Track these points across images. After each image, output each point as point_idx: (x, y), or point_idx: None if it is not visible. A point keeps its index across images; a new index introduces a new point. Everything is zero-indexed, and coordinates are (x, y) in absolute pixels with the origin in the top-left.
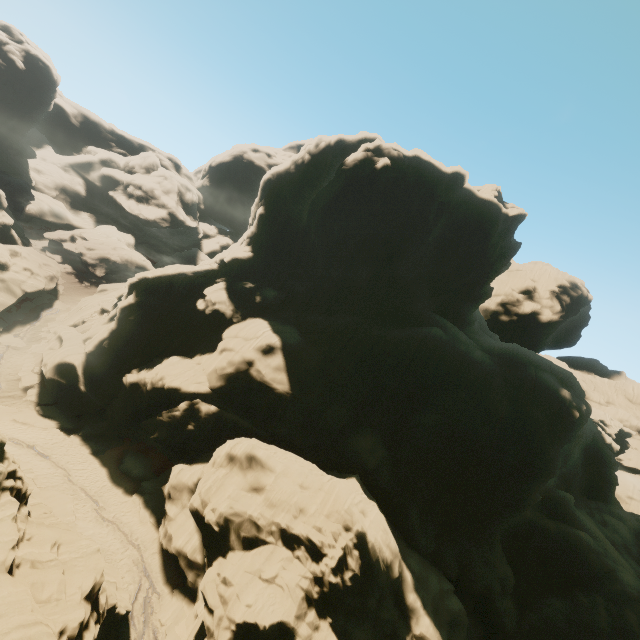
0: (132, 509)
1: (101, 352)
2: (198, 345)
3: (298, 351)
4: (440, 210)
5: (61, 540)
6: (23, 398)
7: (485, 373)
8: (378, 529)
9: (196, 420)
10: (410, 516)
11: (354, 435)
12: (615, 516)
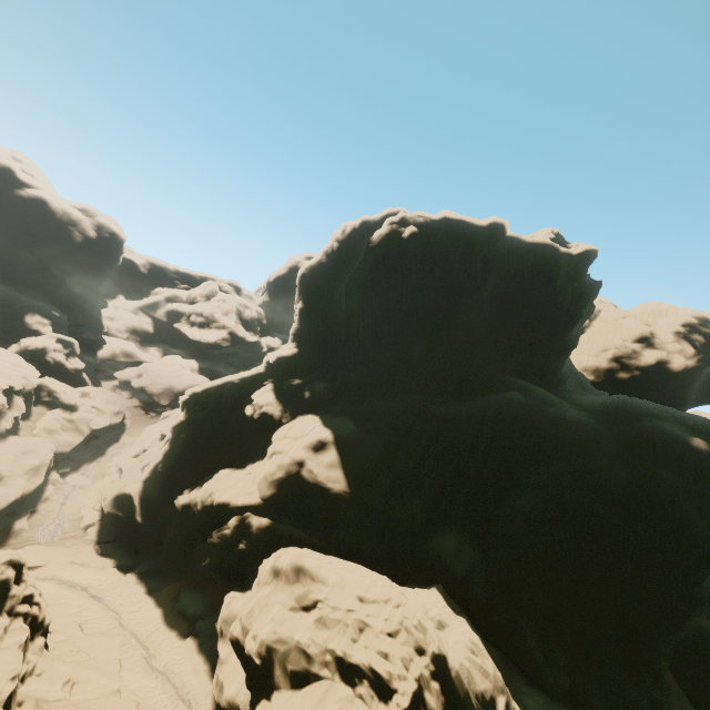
0: (185, 655)
1: (156, 477)
2: (250, 454)
3: (354, 443)
4: (486, 264)
5: (77, 678)
6: (83, 538)
7: (584, 435)
8: (467, 652)
9: (248, 537)
10: (524, 639)
11: (433, 535)
12: None
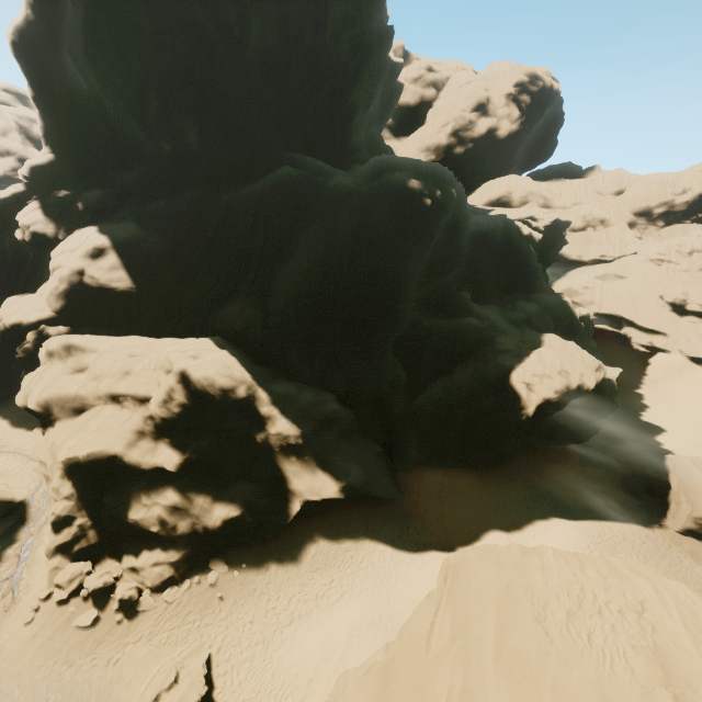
0: (35, 439)
1: None
2: (42, 279)
3: (135, 244)
4: (240, 7)
5: None
6: None
7: (340, 196)
8: (214, 366)
9: None
10: (290, 357)
11: (223, 307)
12: (531, 300)
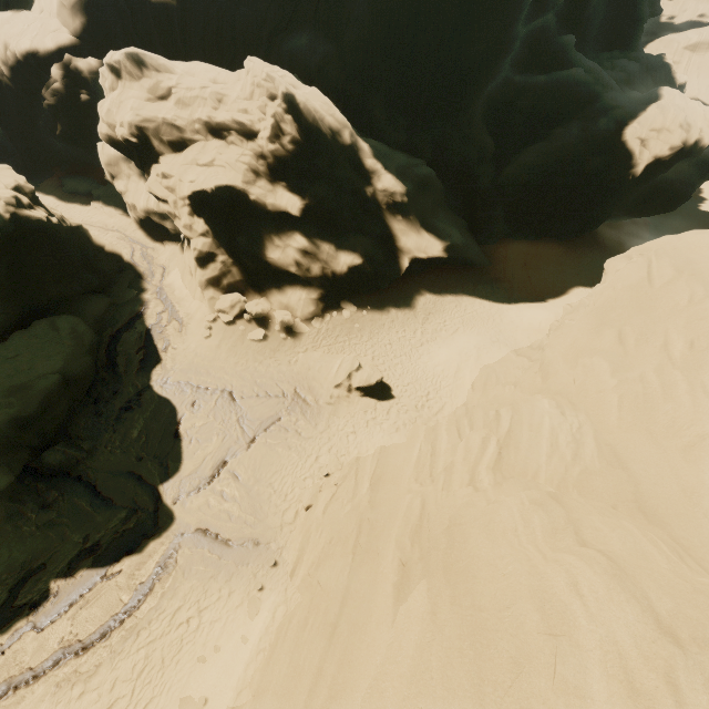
0: (97, 213)
1: None
2: None
3: None
4: None
5: None
6: None
7: None
8: (315, 100)
9: (86, 88)
10: (373, 113)
11: (286, 39)
12: (630, 60)
